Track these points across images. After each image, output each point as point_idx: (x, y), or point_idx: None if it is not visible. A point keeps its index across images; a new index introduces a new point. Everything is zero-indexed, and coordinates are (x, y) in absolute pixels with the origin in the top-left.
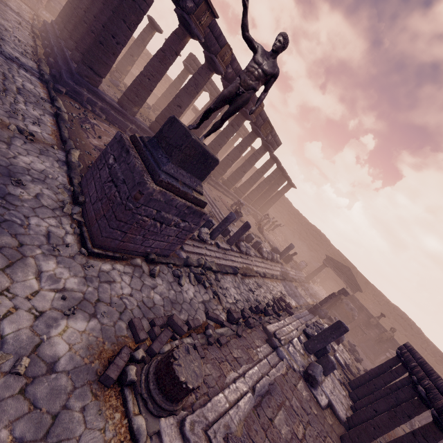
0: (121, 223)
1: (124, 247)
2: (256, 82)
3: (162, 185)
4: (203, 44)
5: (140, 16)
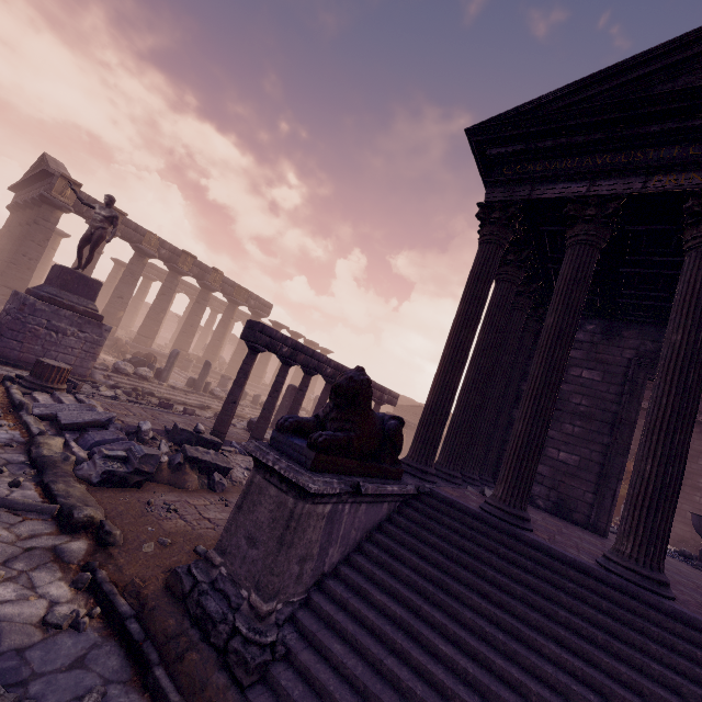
0: (15, 333)
1: (27, 360)
2: (102, 224)
3: (45, 300)
4: (125, 239)
5: (49, 234)
